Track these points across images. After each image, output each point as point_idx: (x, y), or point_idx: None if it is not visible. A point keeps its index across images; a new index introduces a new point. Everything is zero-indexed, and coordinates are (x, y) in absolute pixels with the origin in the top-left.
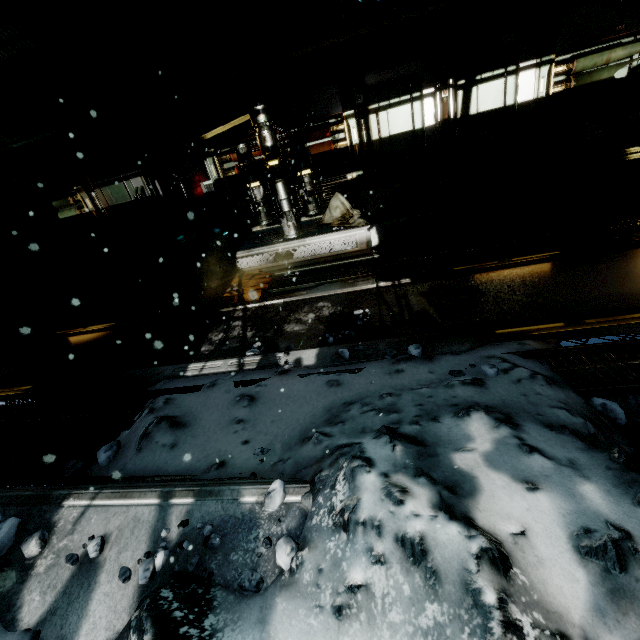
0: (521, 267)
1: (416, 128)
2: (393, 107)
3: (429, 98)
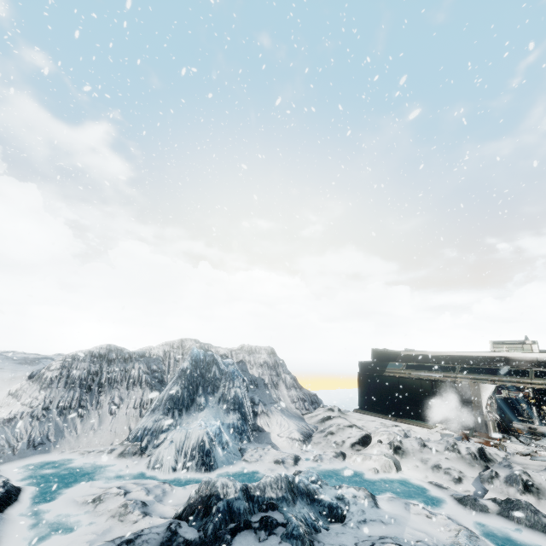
0: None
1: None
2: None
3: None
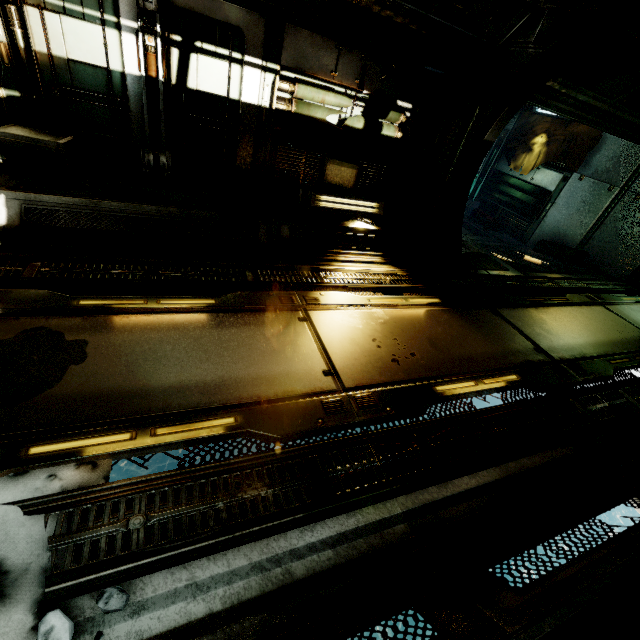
0: (165, 316)
1: (113, 68)
2: (72, 16)
3: (131, 34)
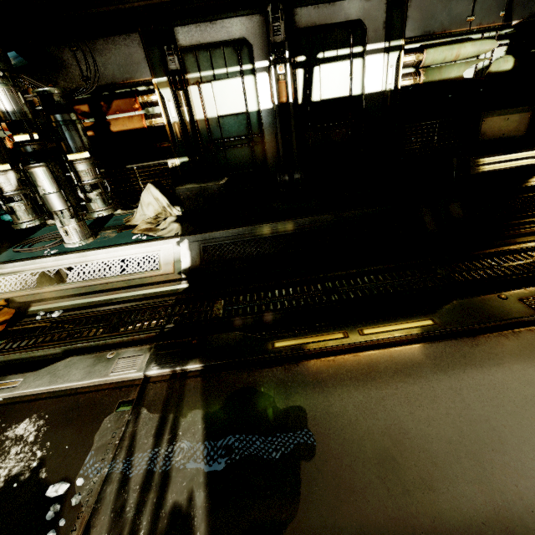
0: (378, 353)
1: (250, 110)
2: (219, 79)
3: (263, 73)
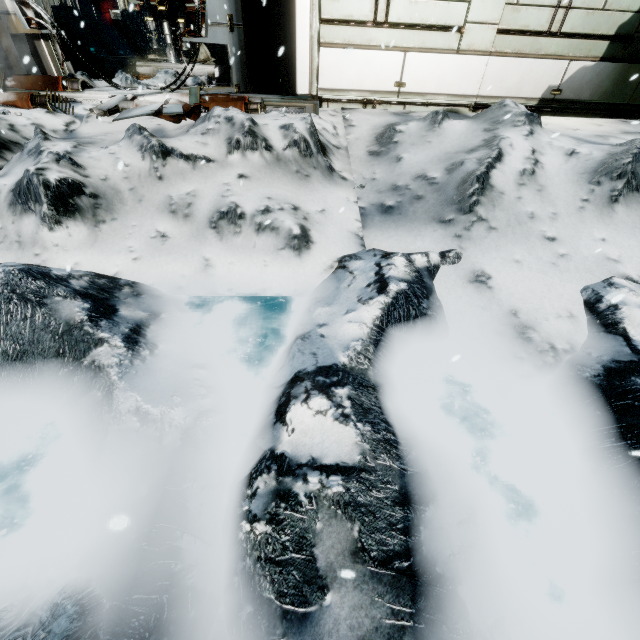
0: None
1: None
2: None
3: None
